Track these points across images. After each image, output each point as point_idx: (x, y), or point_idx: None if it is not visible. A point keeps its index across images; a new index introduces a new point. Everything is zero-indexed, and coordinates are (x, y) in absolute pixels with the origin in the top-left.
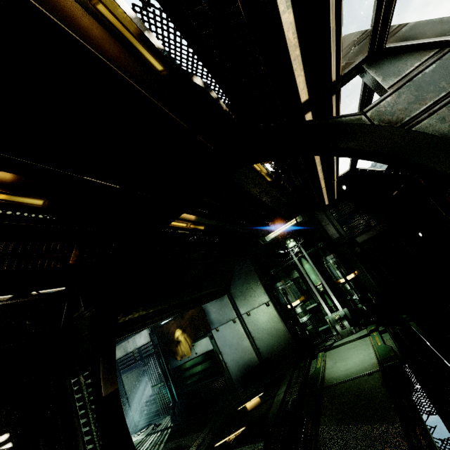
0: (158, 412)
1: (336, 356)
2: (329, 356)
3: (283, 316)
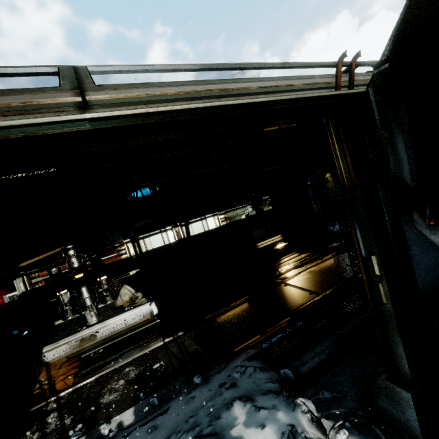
0: None
1: None
2: None
3: None
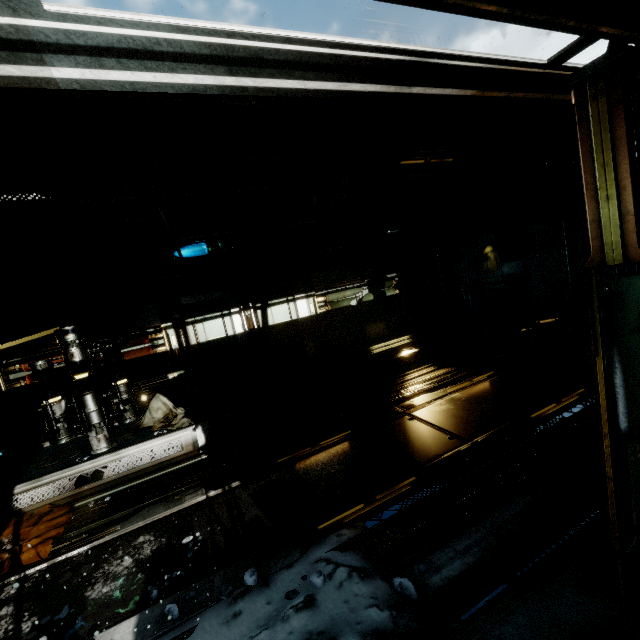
0: None
1: None
2: None
3: None
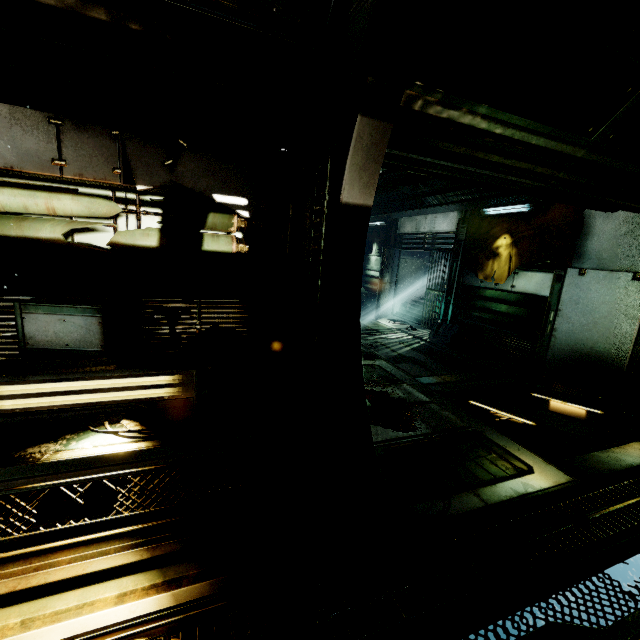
0: (420, 319)
1: None
2: None
3: None
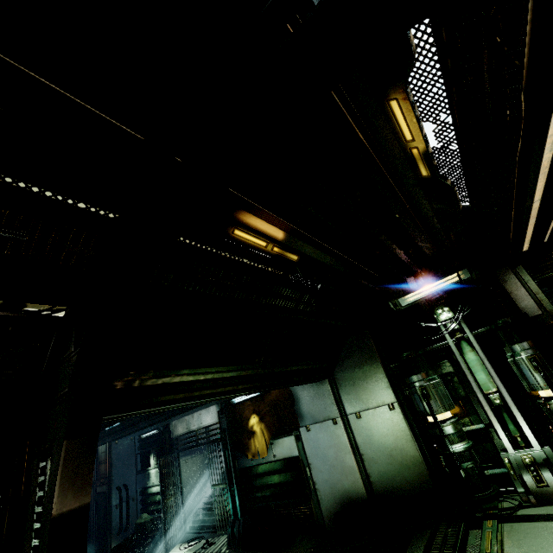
0: (215, 523)
1: (528, 540)
2: (510, 534)
3: (417, 433)
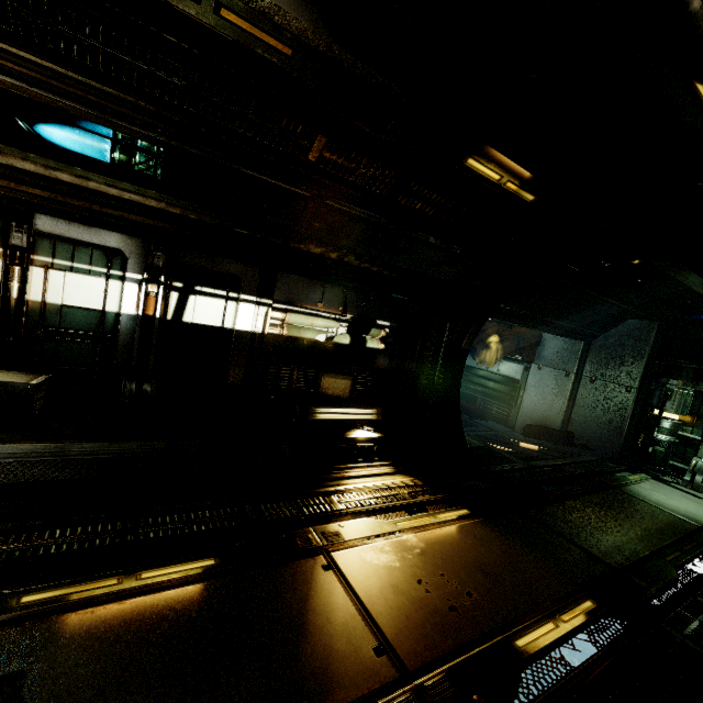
0: None
1: (661, 489)
2: (652, 483)
3: (636, 415)
